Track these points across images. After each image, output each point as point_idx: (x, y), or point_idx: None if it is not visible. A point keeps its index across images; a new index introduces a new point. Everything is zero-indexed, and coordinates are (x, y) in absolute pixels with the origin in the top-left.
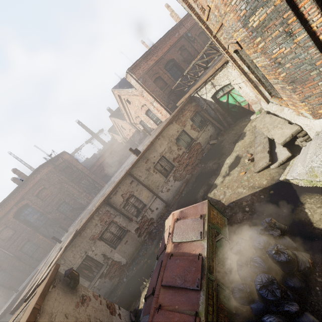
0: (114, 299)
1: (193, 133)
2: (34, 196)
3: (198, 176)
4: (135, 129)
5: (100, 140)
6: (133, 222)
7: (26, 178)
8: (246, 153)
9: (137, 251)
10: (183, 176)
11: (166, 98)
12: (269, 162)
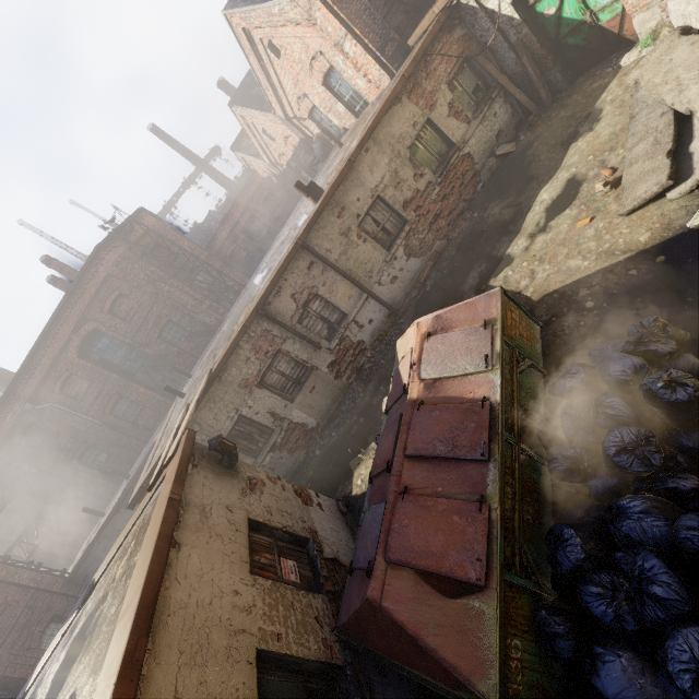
0: (302, 482)
1: (454, 128)
2: (106, 313)
3: (465, 242)
4: (298, 136)
5: (217, 175)
6: (323, 351)
7: (77, 277)
8: (597, 169)
9: (336, 404)
10: (427, 246)
11: (380, 24)
12: (668, 182)
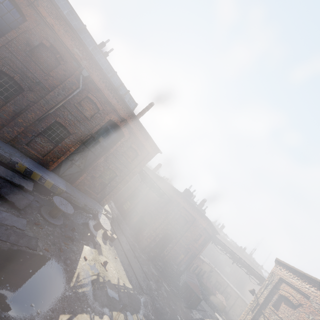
0: None
1: None
2: None
3: None
4: None
5: None
6: (221, 294)
7: (241, 253)
8: None
9: None
10: None
11: None
12: None
